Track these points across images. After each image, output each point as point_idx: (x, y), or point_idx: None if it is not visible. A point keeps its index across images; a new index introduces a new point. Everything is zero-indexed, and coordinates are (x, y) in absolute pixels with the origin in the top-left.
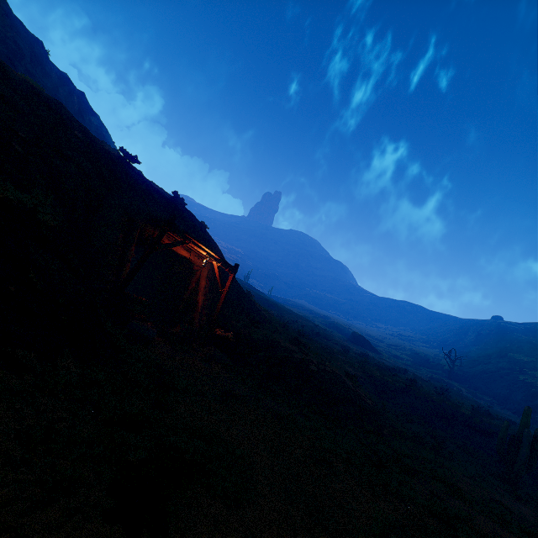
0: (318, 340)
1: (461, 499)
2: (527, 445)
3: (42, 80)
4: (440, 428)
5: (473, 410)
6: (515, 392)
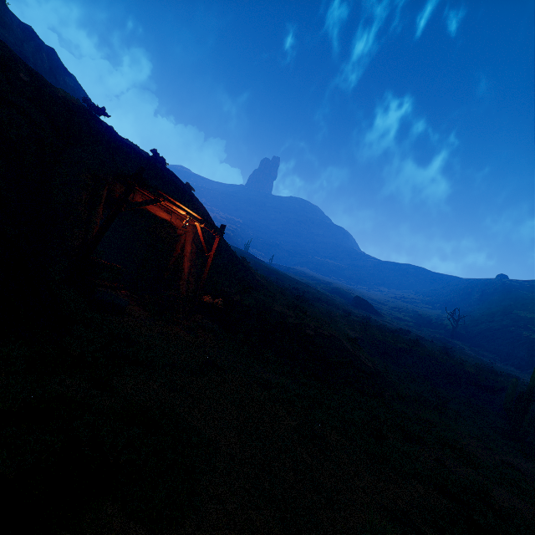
0: (319, 305)
1: (471, 466)
2: None
3: (2, 33)
4: (443, 387)
5: (477, 368)
6: (519, 348)
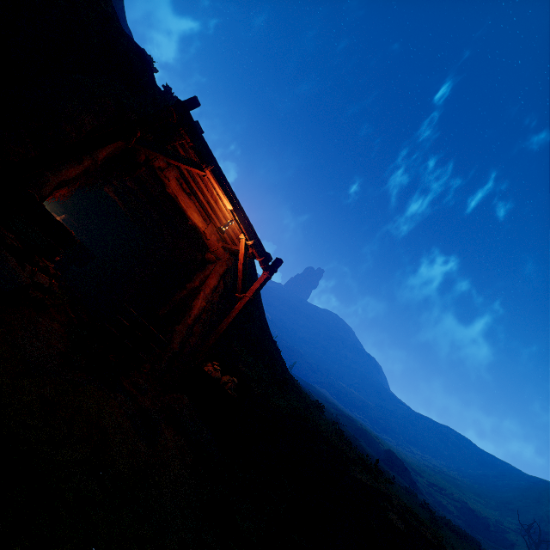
0: None
1: None
2: None
3: None
4: None
5: None
6: None
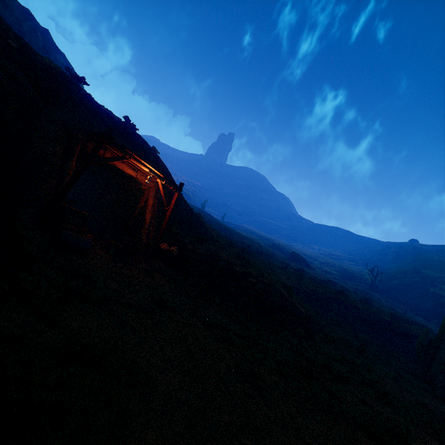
0: (261, 258)
1: (390, 406)
2: (444, 349)
3: (3, 13)
4: (363, 331)
5: (392, 317)
6: (426, 301)
